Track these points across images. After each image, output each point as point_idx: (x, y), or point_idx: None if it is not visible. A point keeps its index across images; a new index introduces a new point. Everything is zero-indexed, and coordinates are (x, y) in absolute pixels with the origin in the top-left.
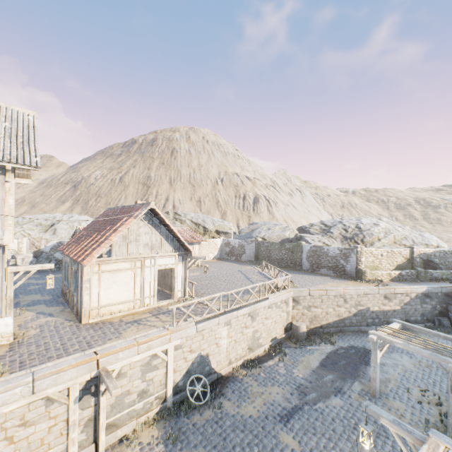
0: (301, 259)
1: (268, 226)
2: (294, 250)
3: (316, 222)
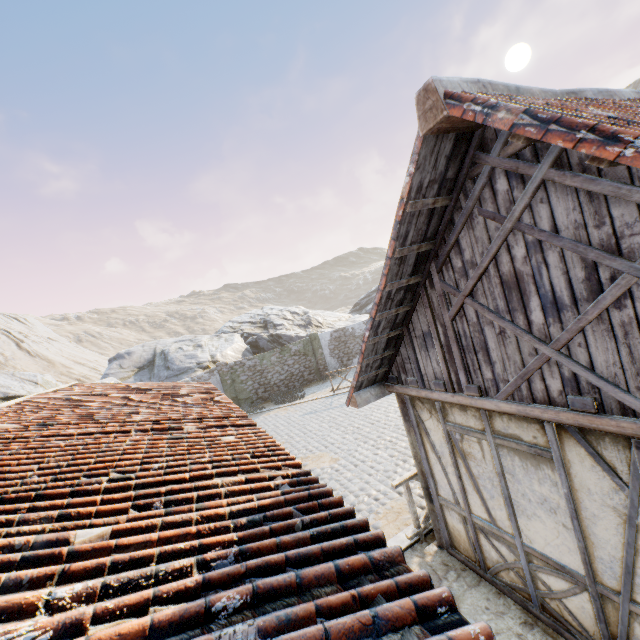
0: (325, 358)
1: (178, 345)
2: (308, 350)
3: (228, 323)
